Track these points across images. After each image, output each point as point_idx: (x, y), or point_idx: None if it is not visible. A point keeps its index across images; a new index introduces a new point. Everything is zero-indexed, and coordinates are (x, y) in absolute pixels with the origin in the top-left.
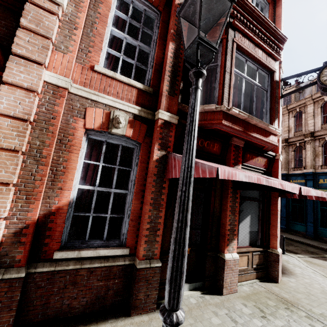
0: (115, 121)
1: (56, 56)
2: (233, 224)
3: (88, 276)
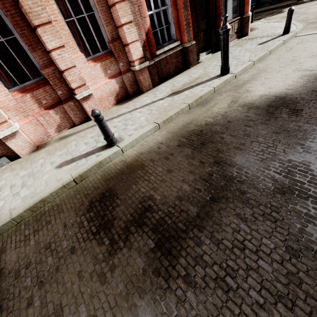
0: None
1: None
2: None
3: (170, 58)
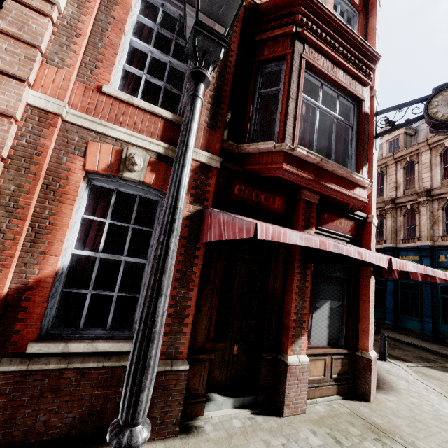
0: (129, 161)
1: (47, 71)
2: (301, 312)
3: (77, 380)
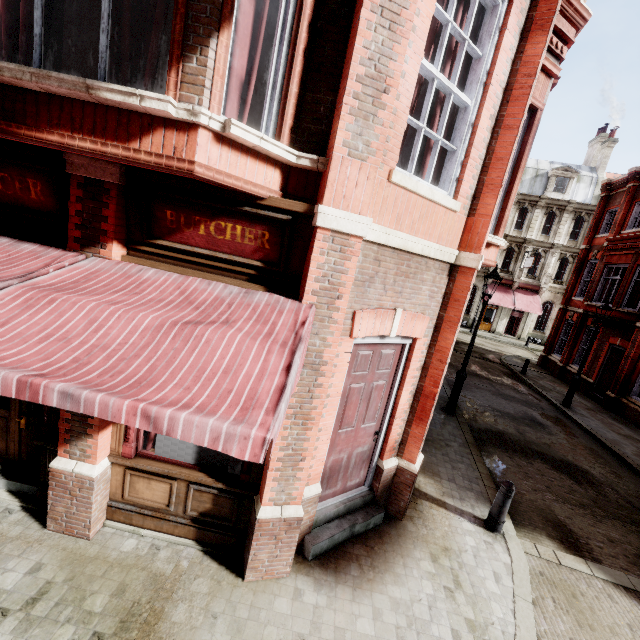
0: None
1: None
2: None
3: None
